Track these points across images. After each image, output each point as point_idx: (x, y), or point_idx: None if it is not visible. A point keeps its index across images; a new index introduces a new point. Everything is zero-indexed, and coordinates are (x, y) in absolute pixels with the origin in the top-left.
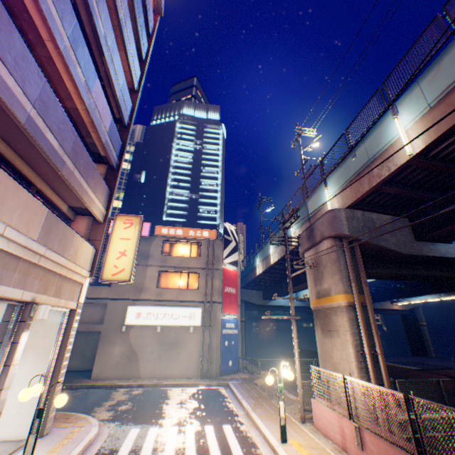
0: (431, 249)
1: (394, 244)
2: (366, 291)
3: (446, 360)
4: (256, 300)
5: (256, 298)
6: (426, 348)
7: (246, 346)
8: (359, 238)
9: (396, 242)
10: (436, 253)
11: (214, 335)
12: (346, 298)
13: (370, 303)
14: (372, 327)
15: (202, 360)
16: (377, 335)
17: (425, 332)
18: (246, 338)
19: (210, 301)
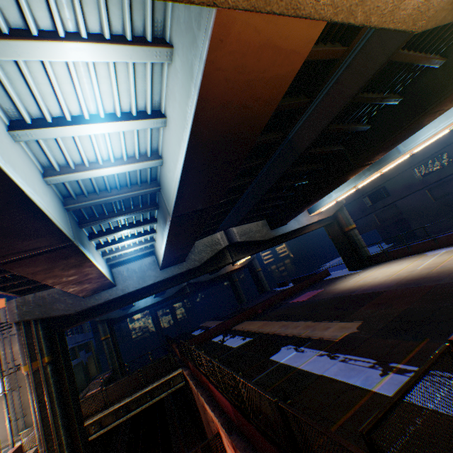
0: (97, 299)
1: (64, 310)
2: (39, 358)
3: (264, 295)
4: (116, 314)
5: (116, 313)
6: (264, 287)
7: (120, 356)
8: (30, 319)
9: (66, 306)
10: (101, 300)
11: (26, 392)
12: (25, 369)
13: (42, 365)
14: (43, 382)
15: (15, 420)
16: (46, 387)
17: (262, 275)
18: (118, 349)
19: (14, 367)
